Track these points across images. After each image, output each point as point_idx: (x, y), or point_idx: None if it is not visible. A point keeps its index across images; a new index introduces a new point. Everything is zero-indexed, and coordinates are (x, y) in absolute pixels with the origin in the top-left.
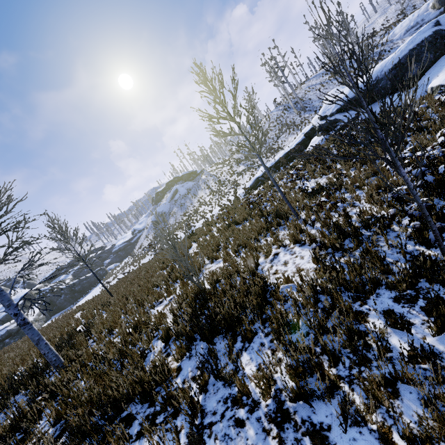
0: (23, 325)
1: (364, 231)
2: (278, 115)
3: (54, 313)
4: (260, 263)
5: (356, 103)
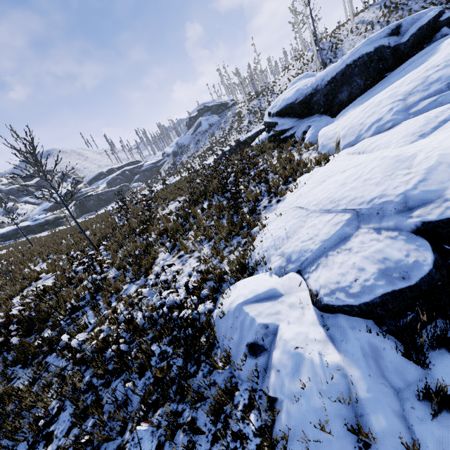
0: None
1: (64, 290)
2: (307, 60)
3: (85, 213)
4: (44, 277)
5: (293, 111)
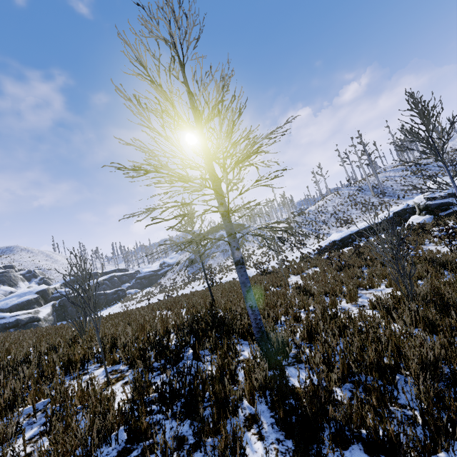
0: (241, 264)
1: None
2: (350, 194)
3: (61, 319)
4: None
5: None
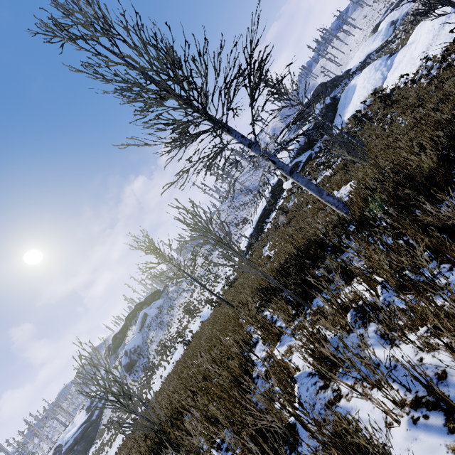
0: (294, 170)
1: None
2: (228, 205)
3: None
4: None
5: (303, 149)
